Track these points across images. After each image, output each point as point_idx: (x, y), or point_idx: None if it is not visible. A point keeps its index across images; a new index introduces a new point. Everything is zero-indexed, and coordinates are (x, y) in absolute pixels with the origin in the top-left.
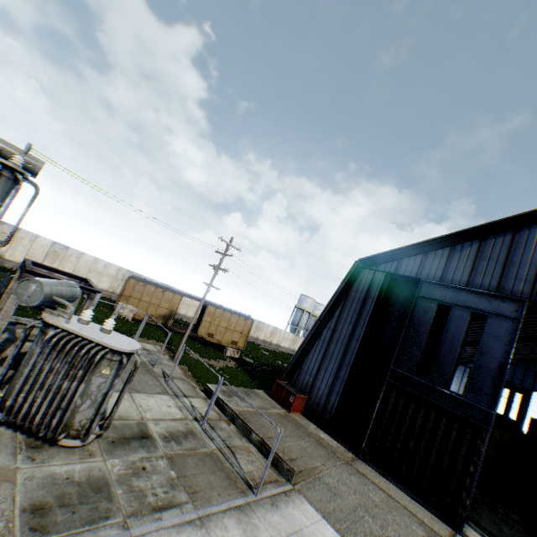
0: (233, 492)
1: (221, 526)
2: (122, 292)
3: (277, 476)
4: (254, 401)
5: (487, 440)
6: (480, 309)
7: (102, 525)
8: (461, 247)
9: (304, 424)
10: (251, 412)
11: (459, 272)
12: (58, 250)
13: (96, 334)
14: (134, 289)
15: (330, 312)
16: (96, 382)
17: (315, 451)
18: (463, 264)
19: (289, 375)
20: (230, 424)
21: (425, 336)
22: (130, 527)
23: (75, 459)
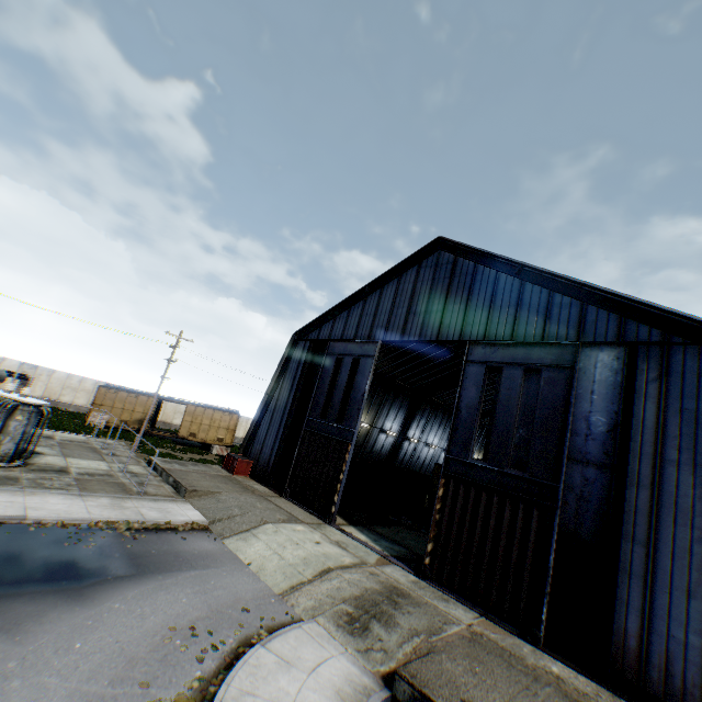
0: (121, 494)
1: (96, 498)
2: (93, 401)
3: (175, 496)
4: (197, 468)
5: (350, 452)
6: (357, 355)
7: (8, 486)
8: (354, 308)
9: (242, 481)
10: (183, 470)
11: (351, 329)
12: (27, 370)
13: (14, 396)
14: (107, 398)
15: (276, 385)
16: (14, 425)
17: (229, 488)
18: (354, 322)
19: (246, 449)
20: (158, 477)
21: (328, 386)
22: (26, 489)
23: (1, 471)
